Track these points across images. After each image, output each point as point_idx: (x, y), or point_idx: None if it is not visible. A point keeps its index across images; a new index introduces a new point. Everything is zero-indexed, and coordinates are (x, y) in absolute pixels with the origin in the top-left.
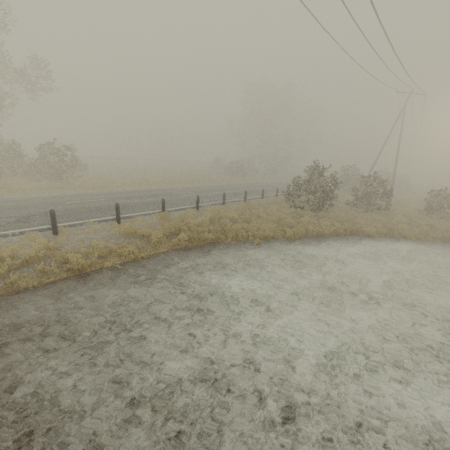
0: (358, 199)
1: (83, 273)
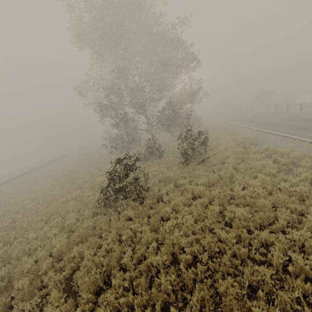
0: None
1: None
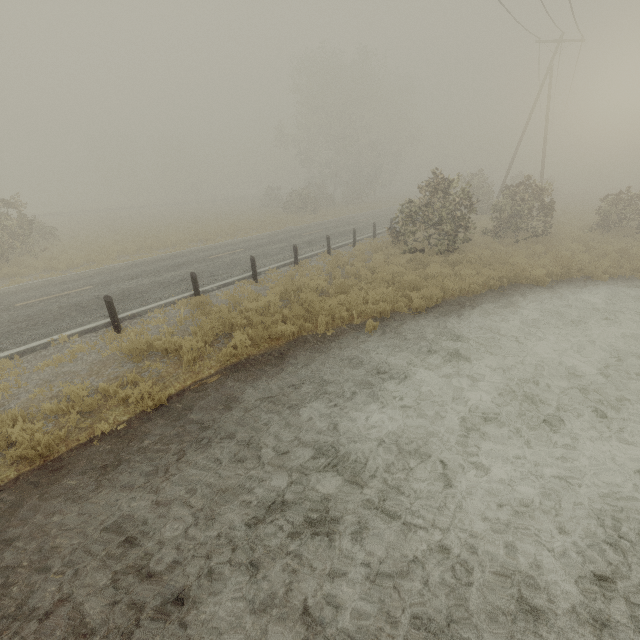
0: (501, 224)
1: (52, 459)
